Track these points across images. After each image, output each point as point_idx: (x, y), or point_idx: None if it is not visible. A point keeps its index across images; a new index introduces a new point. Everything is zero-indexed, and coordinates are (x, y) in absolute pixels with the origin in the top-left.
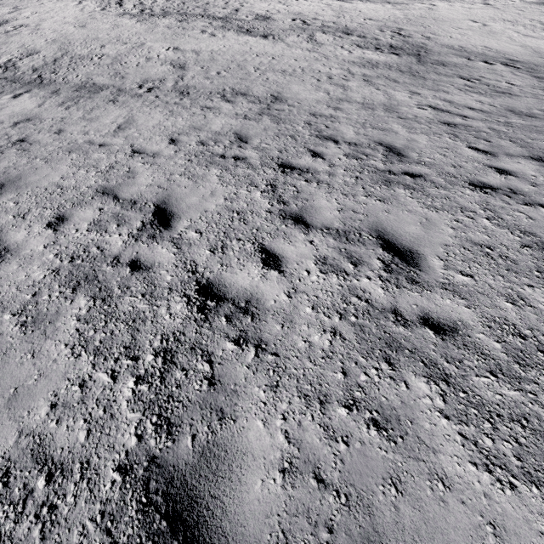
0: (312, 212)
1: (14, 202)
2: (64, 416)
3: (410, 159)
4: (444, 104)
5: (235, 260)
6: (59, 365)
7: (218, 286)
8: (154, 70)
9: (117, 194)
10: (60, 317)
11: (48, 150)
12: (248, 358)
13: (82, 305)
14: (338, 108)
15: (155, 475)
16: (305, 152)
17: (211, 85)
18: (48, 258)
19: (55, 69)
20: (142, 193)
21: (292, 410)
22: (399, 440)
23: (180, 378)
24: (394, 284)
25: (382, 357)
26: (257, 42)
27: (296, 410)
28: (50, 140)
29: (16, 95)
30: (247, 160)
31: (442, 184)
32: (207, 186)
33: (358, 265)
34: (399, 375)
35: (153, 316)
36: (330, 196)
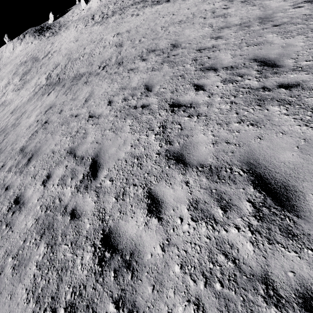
0: (190, 148)
1: (34, 167)
2: None
3: (286, 67)
4: None
5: (129, 207)
6: (19, 309)
7: (115, 235)
8: (106, 54)
9: (76, 152)
10: (30, 262)
11: (54, 126)
12: None
13: (41, 252)
14: (219, 36)
15: None
16: (190, 88)
17: (135, 51)
18: (36, 209)
19: (65, 71)
20: (87, 149)
21: None
22: None
23: None
24: (266, 237)
25: None
26: (163, 7)
27: None
28: (56, 119)
29: (49, 93)
30: (150, 106)
31: None
32: (122, 136)
33: (227, 210)
34: None
35: (72, 266)
36: (206, 129)
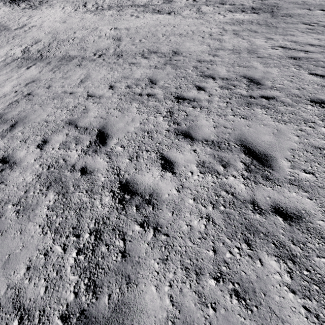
0: (196, 129)
1: (21, 132)
2: (33, 276)
3: (266, 86)
4: (291, 44)
5: (144, 165)
6: (34, 239)
7: (133, 184)
8: (102, 43)
9: (77, 124)
10: (38, 206)
11: (42, 99)
12: (148, 237)
13: (51, 198)
14: (216, 55)
15: (83, 324)
16: (193, 87)
17: (135, 49)
18: (35, 167)
19: (49, 49)
20: (91, 122)
21: (176, 279)
22: (255, 309)
23: (104, 251)
24: (253, 181)
25: (242, 239)
26: (164, 17)
27: (179, 279)
28: (43, 93)
29: (28, 67)
30: (155, 95)
31: (289, 103)
32: (130, 115)
33: (226, 167)
34: (255, 254)
35: (91, 206)
36: (208, 117)
